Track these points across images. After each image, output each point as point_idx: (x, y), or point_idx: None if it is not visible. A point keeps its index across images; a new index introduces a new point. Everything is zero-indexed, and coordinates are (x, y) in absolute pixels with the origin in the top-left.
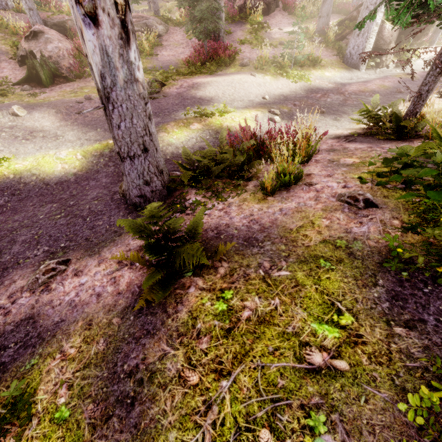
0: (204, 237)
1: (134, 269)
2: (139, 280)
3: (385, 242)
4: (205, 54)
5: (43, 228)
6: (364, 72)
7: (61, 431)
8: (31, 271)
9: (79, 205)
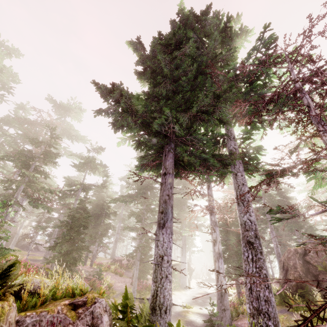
0: None
1: None
2: None
3: None
4: (145, 285)
5: None
6: (189, 291)
7: None
8: None
9: None
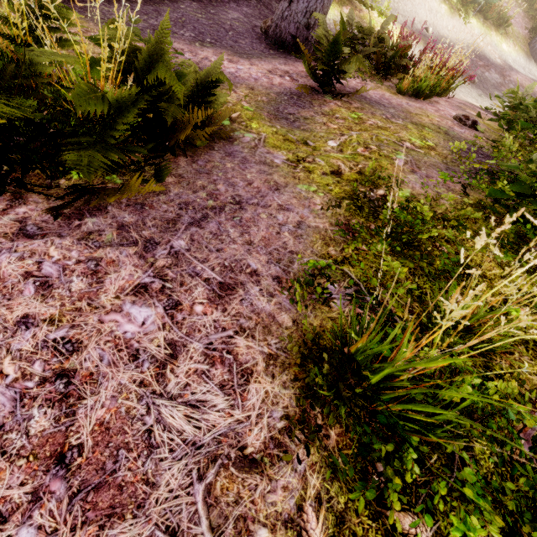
0: (343, 89)
1: (284, 79)
2: (289, 85)
3: (472, 139)
4: None
5: (186, 18)
6: None
7: (251, 112)
8: (184, 43)
9: (219, 17)
